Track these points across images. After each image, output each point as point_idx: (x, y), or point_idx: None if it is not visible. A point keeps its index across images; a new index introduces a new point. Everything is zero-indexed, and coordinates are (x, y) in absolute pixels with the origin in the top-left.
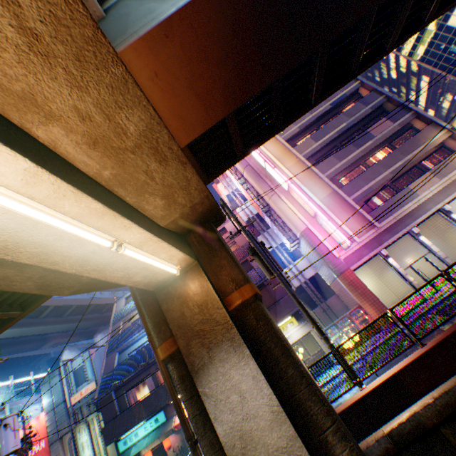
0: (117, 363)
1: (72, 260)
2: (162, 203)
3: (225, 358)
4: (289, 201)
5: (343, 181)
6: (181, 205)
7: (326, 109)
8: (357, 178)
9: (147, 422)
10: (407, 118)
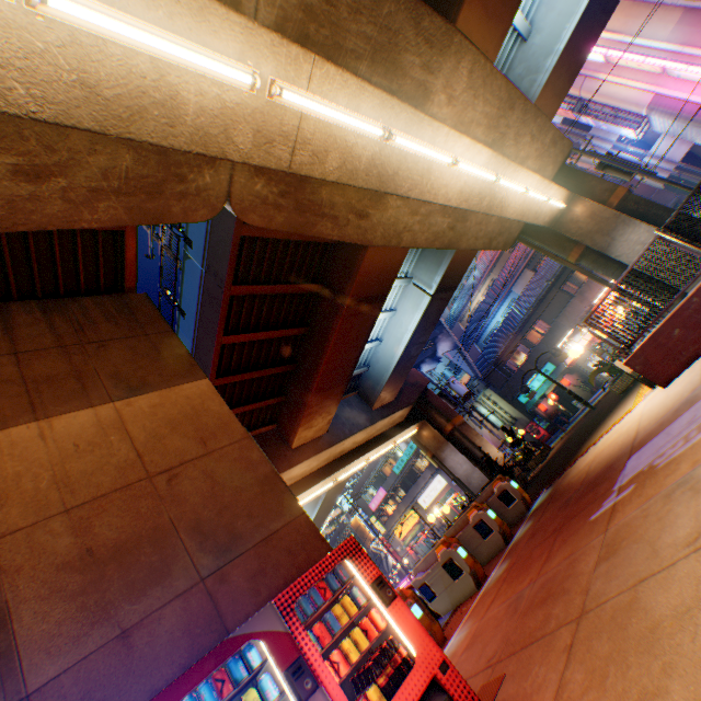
0: (479, 350)
1: (531, 216)
2: (550, 169)
3: (621, 234)
4: (612, 76)
5: None
6: (558, 164)
7: None
8: None
9: (537, 376)
10: None
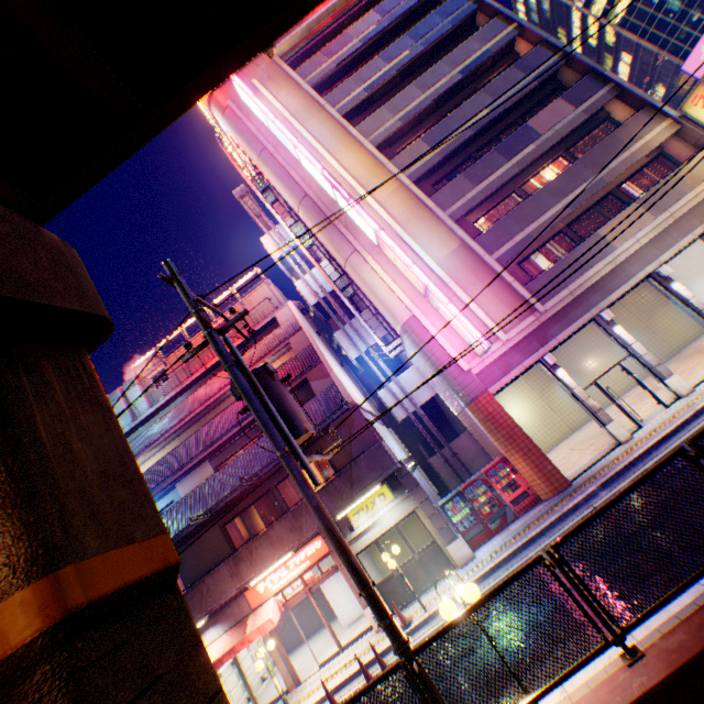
0: None
1: None
2: None
3: None
4: (382, 267)
5: (483, 225)
6: None
7: (453, 81)
8: (506, 218)
9: None
10: (602, 98)
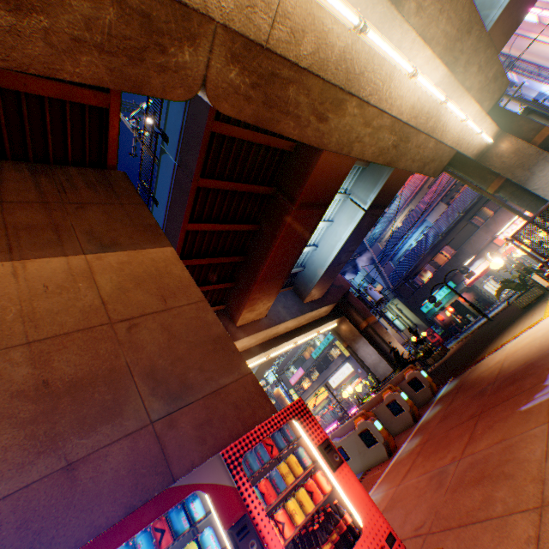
0: (392, 266)
1: (463, 146)
2: (486, 104)
3: (541, 169)
4: (542, 36)
5: None
6: (493, 101)
7: None
8: None
9: (439, 292)
10: None
